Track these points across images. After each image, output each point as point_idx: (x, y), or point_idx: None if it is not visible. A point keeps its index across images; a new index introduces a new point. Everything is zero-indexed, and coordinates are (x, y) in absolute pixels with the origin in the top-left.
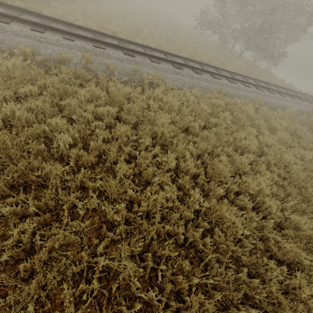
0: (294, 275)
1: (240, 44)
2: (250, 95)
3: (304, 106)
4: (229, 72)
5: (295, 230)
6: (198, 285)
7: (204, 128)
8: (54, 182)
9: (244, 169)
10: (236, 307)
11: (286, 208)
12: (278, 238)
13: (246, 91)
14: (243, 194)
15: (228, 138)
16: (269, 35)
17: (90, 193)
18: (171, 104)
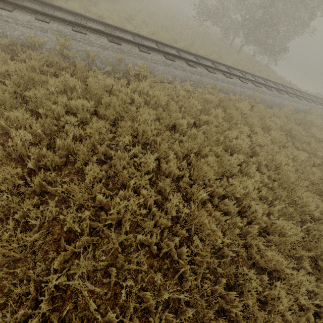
0: (274, 285)
1: (240, 36)
2: (246, 92)
3: (301, 104)
4: (226, 66)
5: (280, 235)
6: (170, 300)
7: (194, 126)
8: (6, 187)
9: (232, 171)
10: (210, 322)
11: (274, 212)
12: (260, 246)
13: (242, 87)
14: (229, 198)
15: (218, 137)
16: (270, 28)
17: (49, 199)
18: (158, 99)
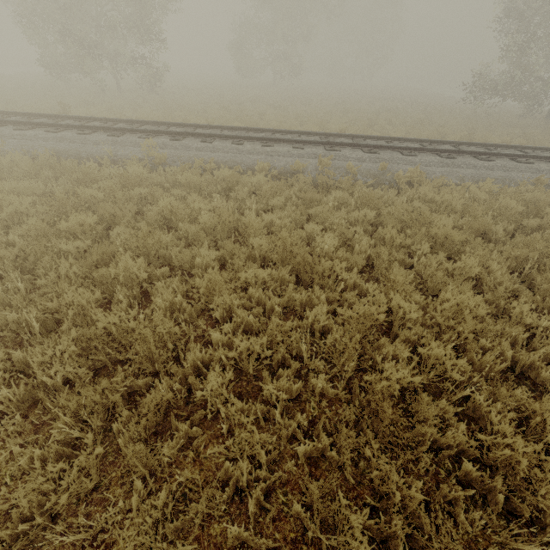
0: None
1: None
2: None
3: None
4: None
5: None
6: None
7: (512, 237)
8: (325, 283)
9: None
10: None
11: None
12: None
13: None
14: None
15: None
16: None
17: (371, 292)
18: (449, 204)
